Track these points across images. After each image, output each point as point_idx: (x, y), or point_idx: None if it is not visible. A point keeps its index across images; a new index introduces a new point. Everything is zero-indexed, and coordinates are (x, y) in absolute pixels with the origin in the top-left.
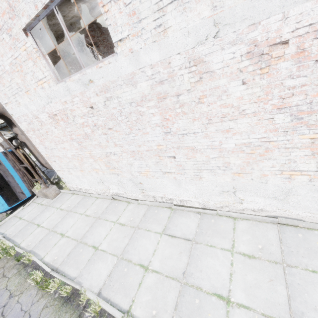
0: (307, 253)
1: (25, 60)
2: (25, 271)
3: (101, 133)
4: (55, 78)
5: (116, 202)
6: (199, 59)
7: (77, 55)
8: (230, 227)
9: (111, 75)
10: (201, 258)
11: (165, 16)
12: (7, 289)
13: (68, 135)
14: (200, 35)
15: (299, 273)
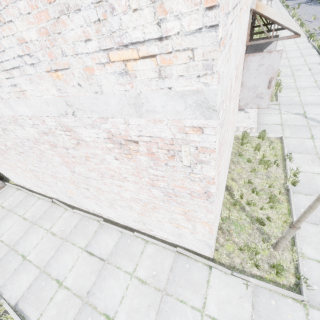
0: (184, 284)
1: None
2: None
3: (15, 153)
4: None
5: (55, 207)
6: (69, 128)
7: None
8: (140, 250)
9: None
10: (107, 279)
11: (15, 78)
12: None
13: None
14: (59, 108)
15: (171, 301)
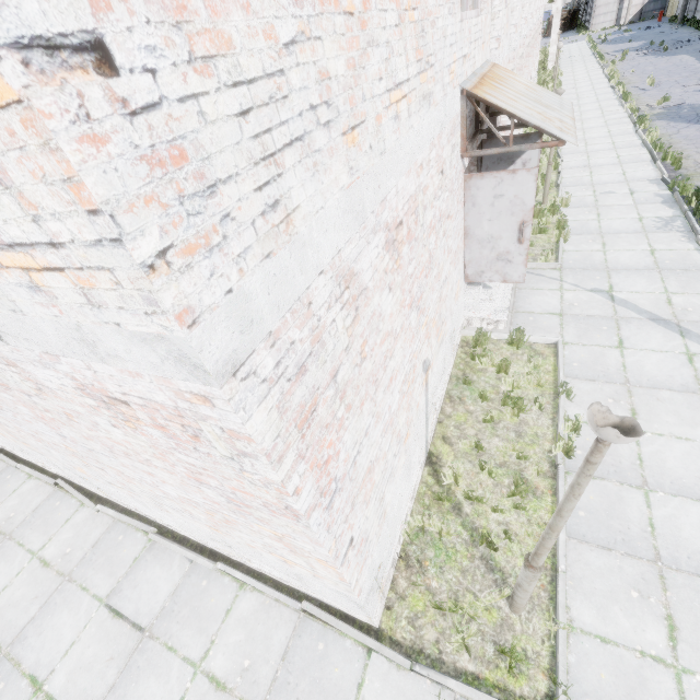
0: (308, 692)
1: None
2: None
3: None
4: None
5: (59, 498)
6: (11, 361)
7: None
8: (224, 605)
9: None
10: (142, 676)
11: None
12: None
13: None
14: None
15: None
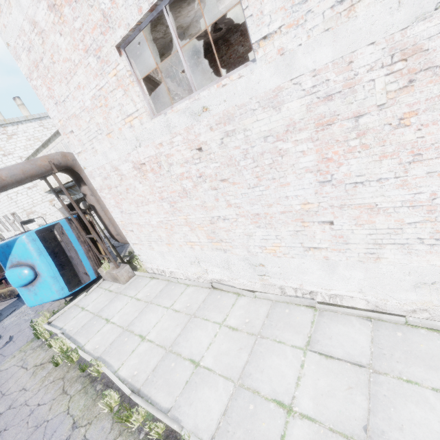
0: None
1: (112, 90)
2: (93, 387)
3: (208, 187)
4: (150, 111)
5: (218, 294)
6: (414, 48)
7: (188, 73)
8: (439, 348)
9: (239, 96)
10: (395, 402)
11: None
12: (69, 414)
13: (157, 192)
14: (425, 2)
15: None
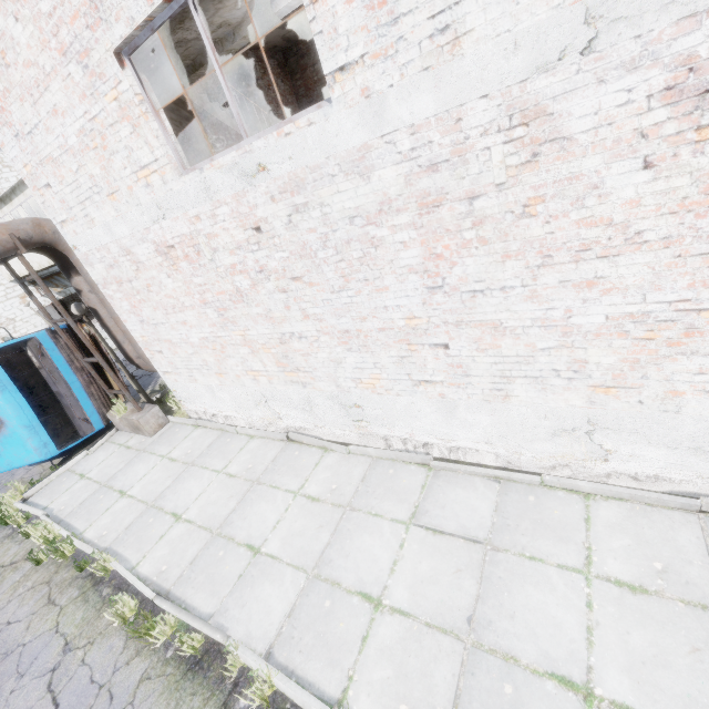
0: None
1: (113, 123)
2: (97, 593)
3: (273, 288)
4: (179, 162)
5: (296, 449)
6: (536, 109)
7: (234, 108)
8: (576, 515)
9: (310, 152)
10: (511, 585)
11: (460, 5)
12: (58, 633)
13: (197, 293)
14: (547, 48)
15: None
